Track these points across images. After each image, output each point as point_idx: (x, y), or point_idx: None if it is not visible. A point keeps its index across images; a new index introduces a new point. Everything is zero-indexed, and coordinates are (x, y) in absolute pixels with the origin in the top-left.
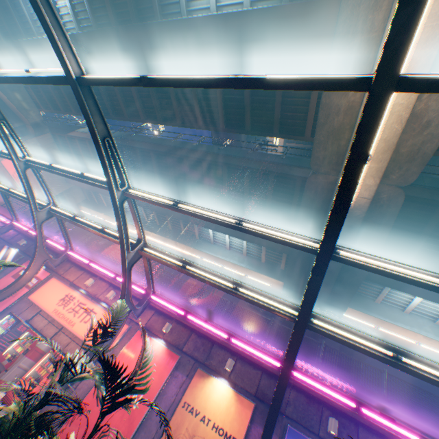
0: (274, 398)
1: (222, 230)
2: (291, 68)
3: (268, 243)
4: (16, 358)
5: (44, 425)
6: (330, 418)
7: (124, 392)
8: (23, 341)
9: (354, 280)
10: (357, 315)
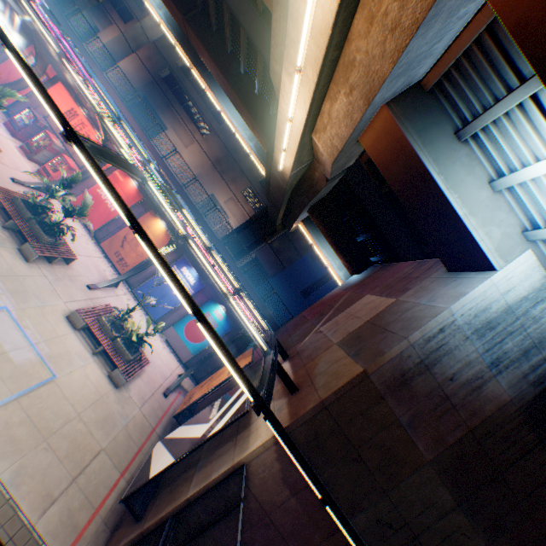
0: (169, 243)
1: (232, 102)
2: (266, 4)
3: (262, 144)
4: (41, 149)
5: (43, 214)
6: None
7: (73, 215)
8: (44, 138)
9: (296, 213)
10: (306, 232)
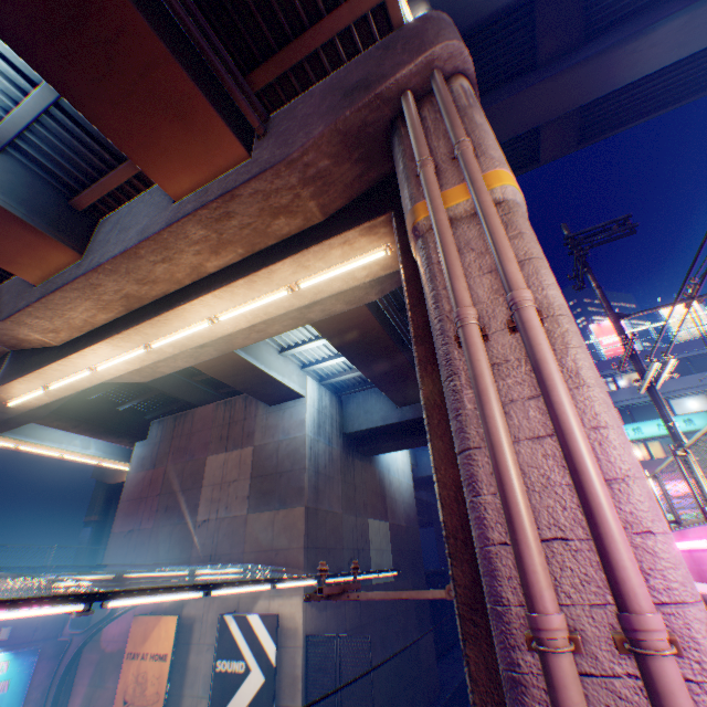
0: None
1: None
2: None
3: None
4: None
5: None
6: None
7: None
8: None
9: None
10: None
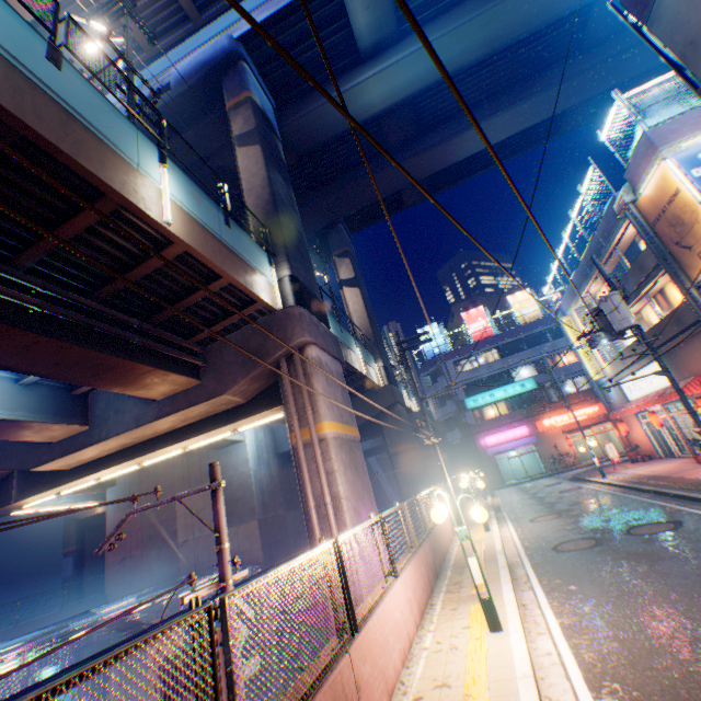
0: None
1: None
2: (8, 439)
3: None
4: None
5: None
6: None
7: None
8: None
9: None
10: None
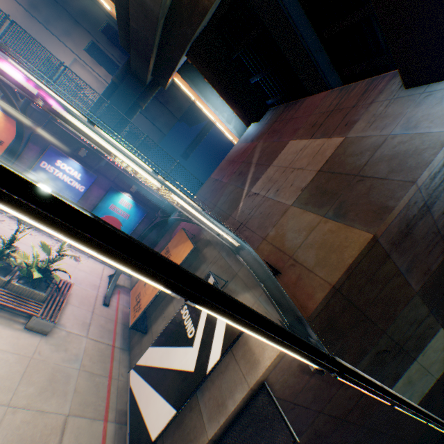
0: (19, 133)
1: None
2: None
3: None
4: None
5: None
6: (83, 150)
7: None
8: None
9: (174, 58)
10: (185, 86)
